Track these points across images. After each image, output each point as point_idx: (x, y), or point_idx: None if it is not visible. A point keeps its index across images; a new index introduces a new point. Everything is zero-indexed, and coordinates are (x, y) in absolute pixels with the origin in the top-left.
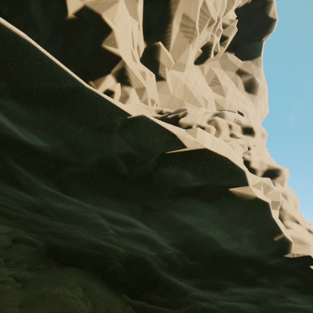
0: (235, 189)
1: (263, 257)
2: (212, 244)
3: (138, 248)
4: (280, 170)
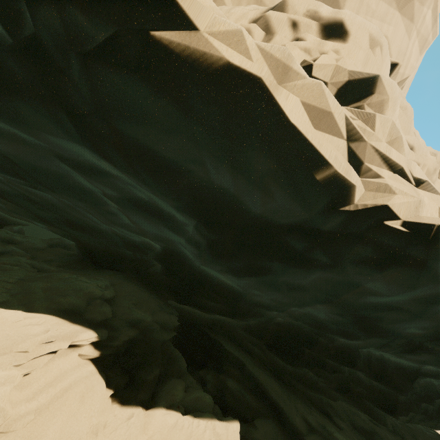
0: (166, 33)
1: (314, 218)
2: (235, 206)
3: (164, 235)
4: (374, 82)
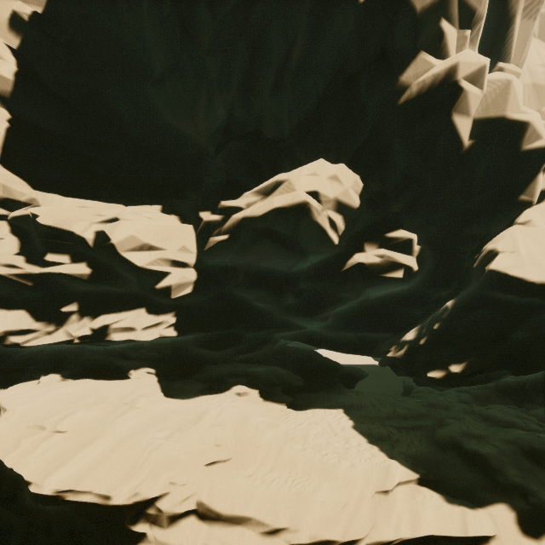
0: None
1: None
2: None
3: None
4: None
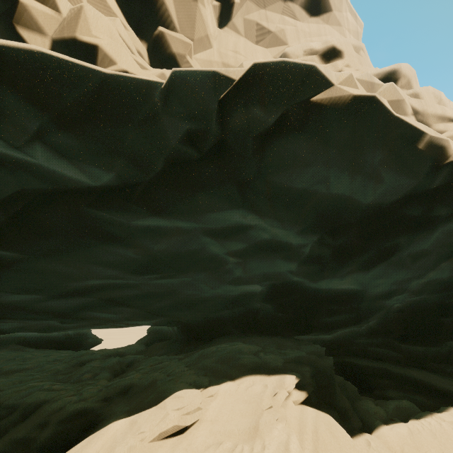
0: (319, 96)
1: (422, 182)
2: (349, 206)
3: (274, 271)
4: (396, 70)
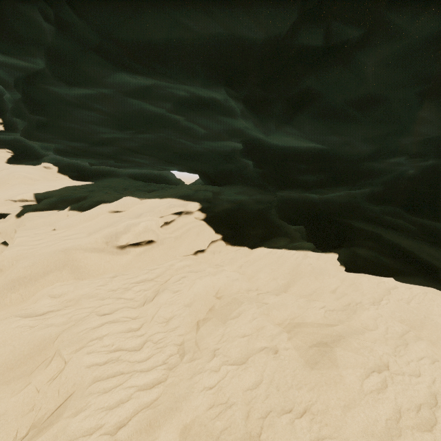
0: None
1: None
2: (239, 47)
3: (231, 128)
4: None
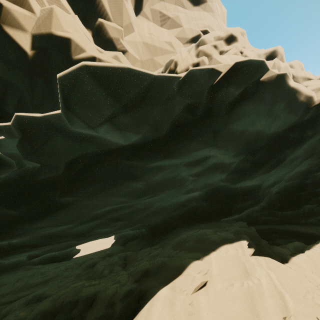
0: (263, 77)
1: (300, 117)
2: (261, 136)
3: (211, 181)
4: (276, 50)
